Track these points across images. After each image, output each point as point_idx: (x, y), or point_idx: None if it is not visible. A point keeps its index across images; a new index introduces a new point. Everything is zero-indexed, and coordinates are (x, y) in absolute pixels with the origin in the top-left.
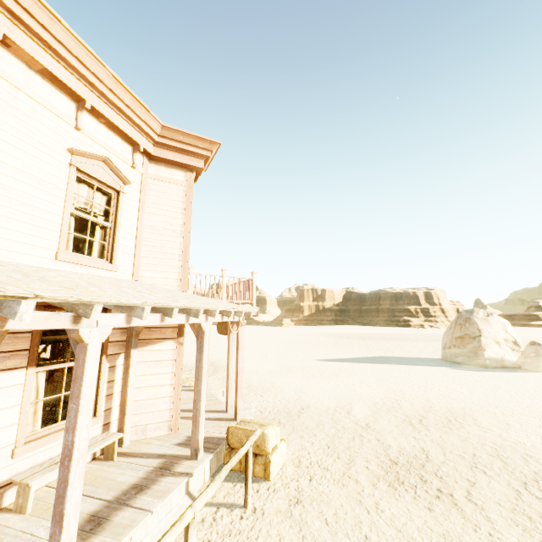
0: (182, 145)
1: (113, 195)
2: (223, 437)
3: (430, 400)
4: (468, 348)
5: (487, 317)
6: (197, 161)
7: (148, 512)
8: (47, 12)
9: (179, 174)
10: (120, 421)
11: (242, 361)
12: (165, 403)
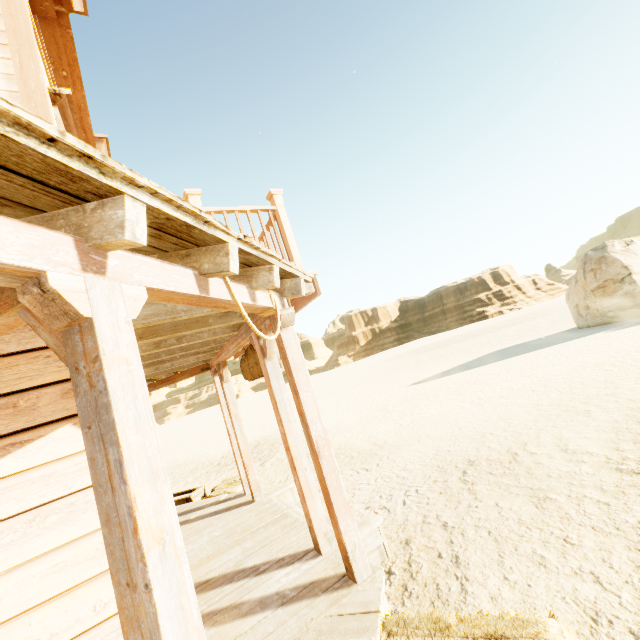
0: None
1: None
2: None
3: None
4: (618, 297)
5: (628, 246)
6: None
7: None
8: None
9: None
10: None
11: (317, 416)
12: None
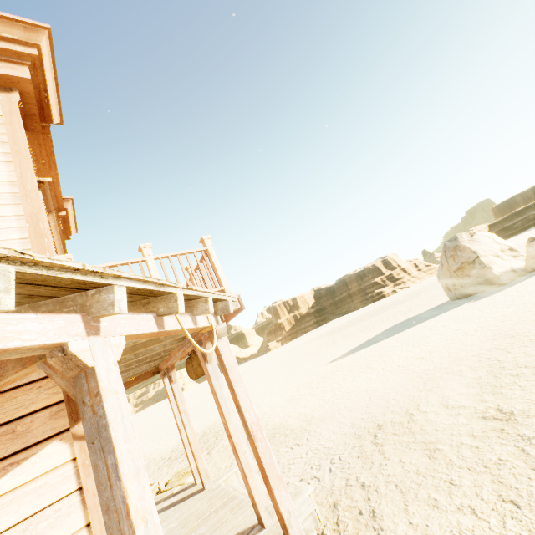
0: None
1: None
2: None
3: (515, 334)
4: (473, 275)
5: (472, 237)
6: (11, 67)
7: None
8: None
9: None
10: None
11: (250, 405)
12: None
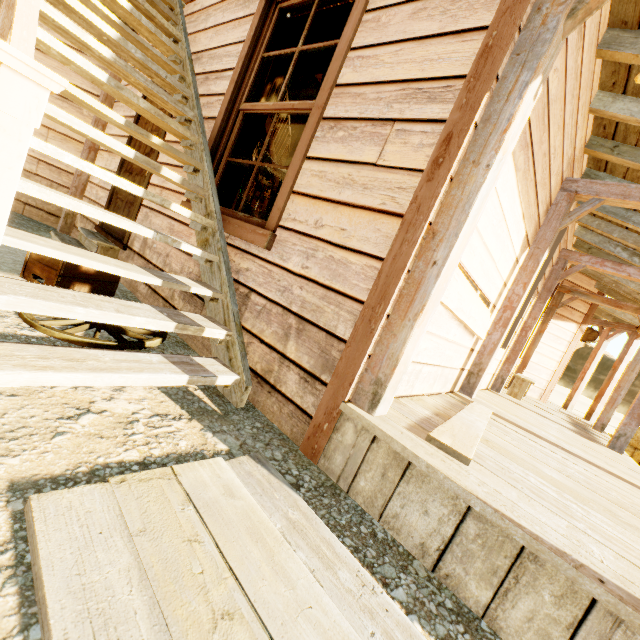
0: None
1: None
2: None
3: None
4: None
5: None
6: None
7: None
8: None
9: None
10: (517, 370)
11: (620, 372)
12: (546, 374)
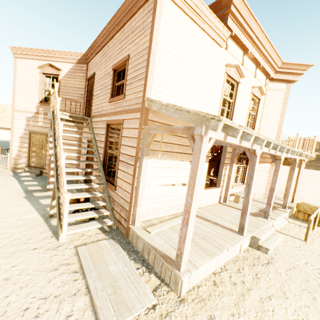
0: (289, 70)
1: (257, 101)
2: (291, 206)
3: None
4: None
5: None
6: (295, 77)
7: (279, 215)
8: (263, 35)
9: (282, 85)
10: None
11: (300, 178)
12: (263, 187)
